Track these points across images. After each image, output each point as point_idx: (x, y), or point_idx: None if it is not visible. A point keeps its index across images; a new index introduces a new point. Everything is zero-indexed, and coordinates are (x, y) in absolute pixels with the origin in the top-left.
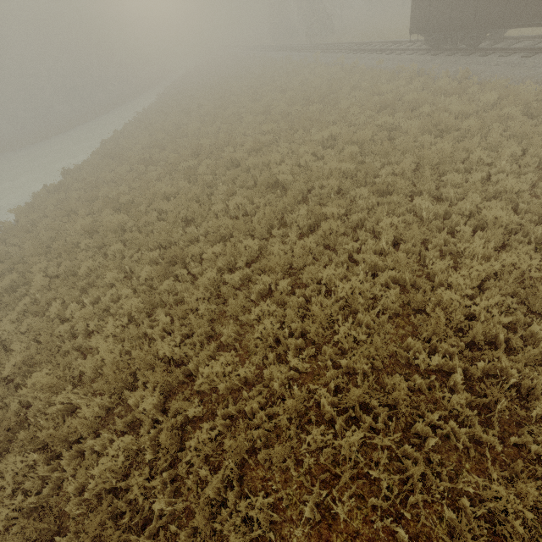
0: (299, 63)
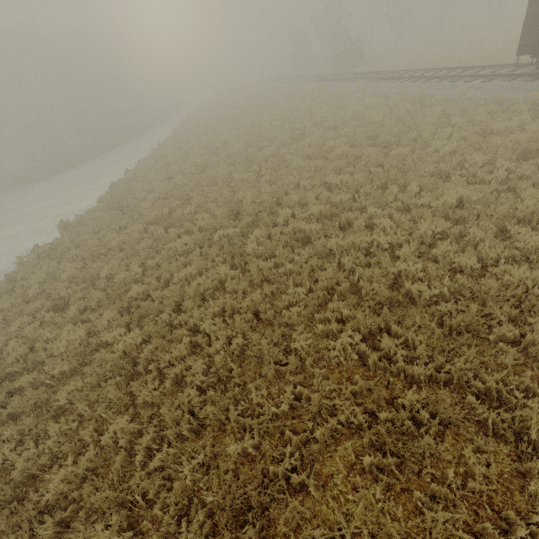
0: (338, 94)
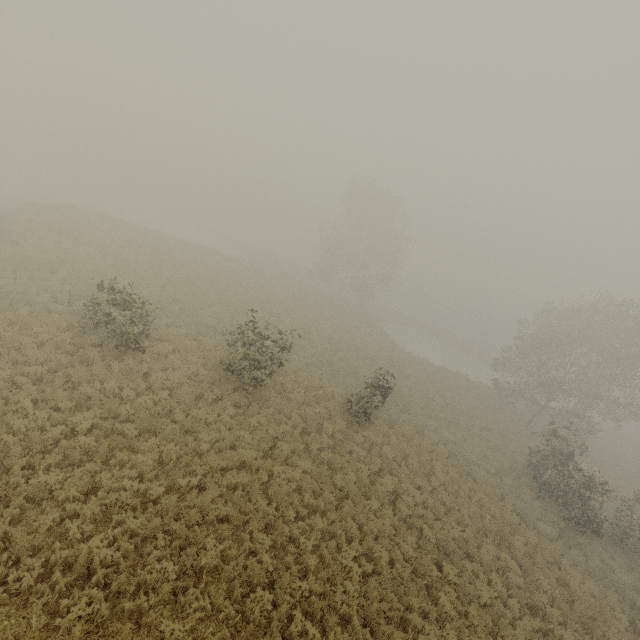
0: None
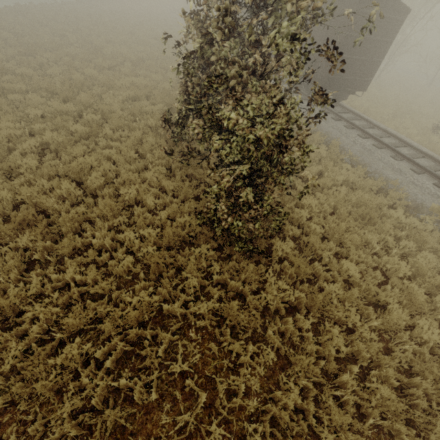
0: (176, 25)
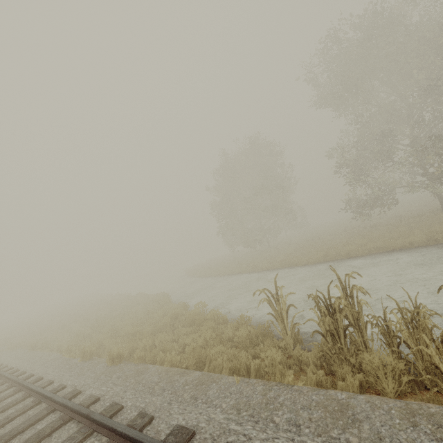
0: None
